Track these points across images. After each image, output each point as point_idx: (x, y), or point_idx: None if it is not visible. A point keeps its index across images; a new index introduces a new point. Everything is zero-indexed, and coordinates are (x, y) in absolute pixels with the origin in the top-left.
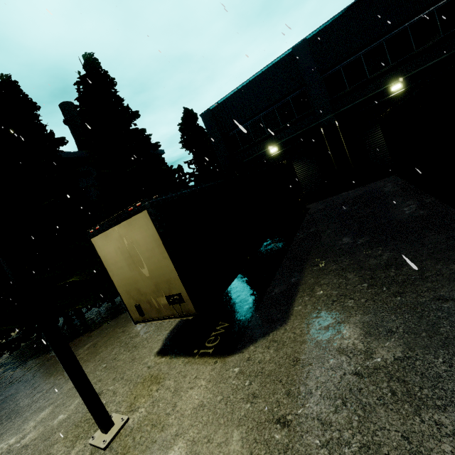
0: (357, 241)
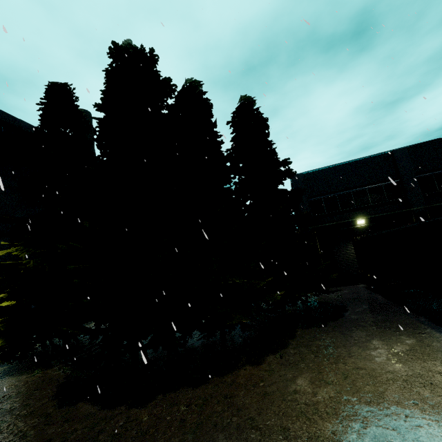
0: None
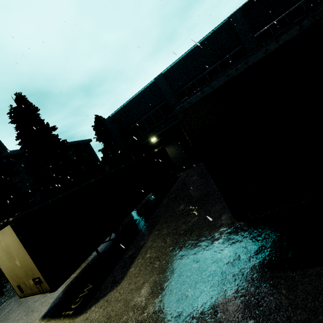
0: (185, 208)
